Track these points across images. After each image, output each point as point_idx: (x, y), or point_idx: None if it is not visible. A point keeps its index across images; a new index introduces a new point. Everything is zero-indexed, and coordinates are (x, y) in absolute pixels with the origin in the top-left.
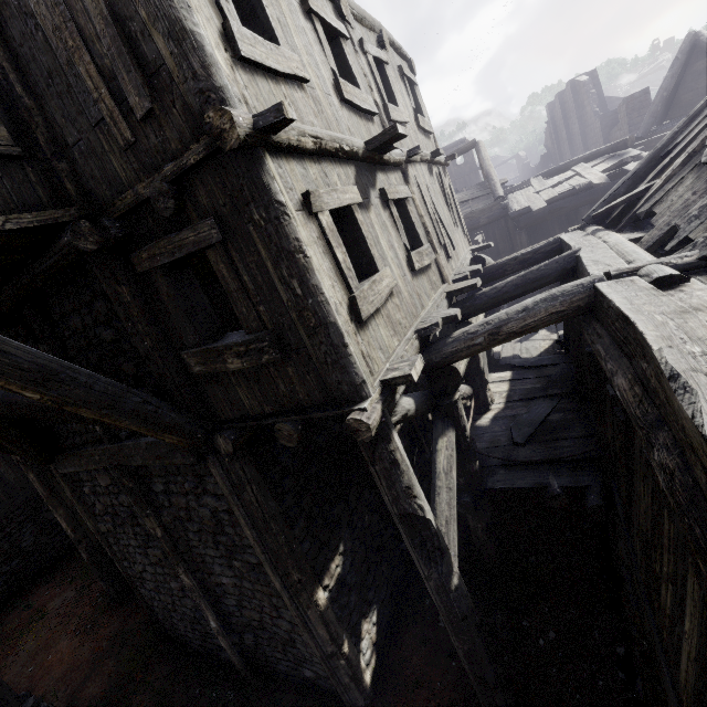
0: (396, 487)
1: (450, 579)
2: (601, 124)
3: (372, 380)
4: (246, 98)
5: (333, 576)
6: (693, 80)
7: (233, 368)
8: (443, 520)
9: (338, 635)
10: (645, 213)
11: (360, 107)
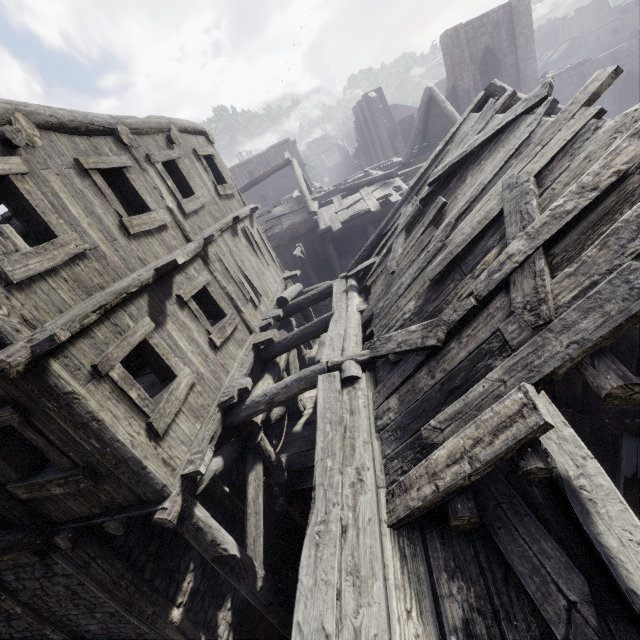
0: (203, 544)
1: (255, 585)
2: (388, 134)
3: (173, 478)
4: (26, 316)
5: (186, 592)
6: (434, 119)
7: (57, 493)
8: (252, 540)
9: (195, 636)
10: (369, 287)
11: (150, 229)
